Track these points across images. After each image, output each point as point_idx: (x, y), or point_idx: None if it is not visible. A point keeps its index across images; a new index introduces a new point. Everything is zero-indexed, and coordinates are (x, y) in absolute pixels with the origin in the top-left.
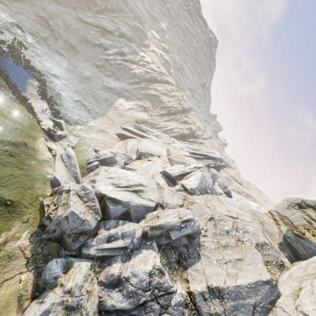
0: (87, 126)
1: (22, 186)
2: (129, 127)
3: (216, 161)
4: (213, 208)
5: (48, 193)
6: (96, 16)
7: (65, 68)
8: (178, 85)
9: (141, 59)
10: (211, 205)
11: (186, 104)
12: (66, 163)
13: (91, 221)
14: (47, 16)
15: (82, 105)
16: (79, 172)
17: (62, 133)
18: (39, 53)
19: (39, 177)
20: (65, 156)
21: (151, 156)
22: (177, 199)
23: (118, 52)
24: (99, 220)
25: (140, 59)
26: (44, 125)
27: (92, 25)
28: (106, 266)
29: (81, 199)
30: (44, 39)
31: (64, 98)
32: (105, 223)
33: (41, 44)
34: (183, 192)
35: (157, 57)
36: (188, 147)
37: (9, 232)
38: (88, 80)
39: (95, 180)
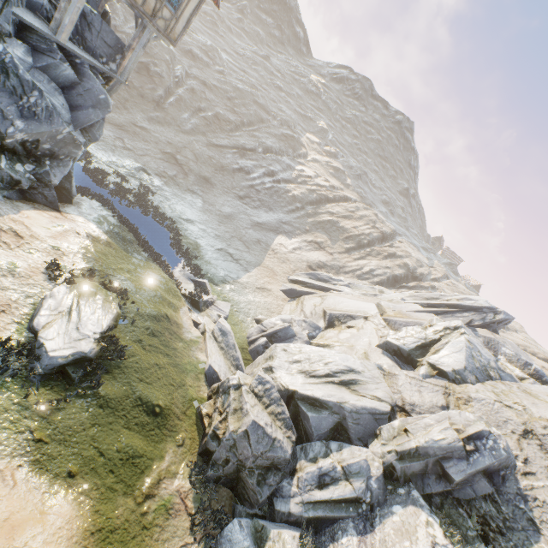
0: (238, 283)
1: (170, 382)
2: (299, 277)
3: (482, 313)
4: (520, 409)
5: (203, 394)
6: (231, 135)
7: (200, 209)
8: (364, 200)
9: (299, 175)
10: (514, 403)
11: (386, 227)
12: (220, 343)
13: (283, 442)
14: (174, 150)
15: (227, 255)
16: (241, 357)
17: (208, 298)
18: (168, 196)
19: (189, 367)
20: (219, 332)
21: (351, 320)
22: (430, 393)
23: (265, 173)
24: (294, 442)
25: (298, 175)
26: (184, 288)
27: (227, 148)
28: (327, 543)
29: (259, 400)
30: (173, 178)
31: (203, 248)
32: (305, 448)
33: (170, 185)
34: (438, 380)
35: (321, 167)
36: (415, 295)
37: (162, 462)
38: (230, 218)
39: (271, 367)
